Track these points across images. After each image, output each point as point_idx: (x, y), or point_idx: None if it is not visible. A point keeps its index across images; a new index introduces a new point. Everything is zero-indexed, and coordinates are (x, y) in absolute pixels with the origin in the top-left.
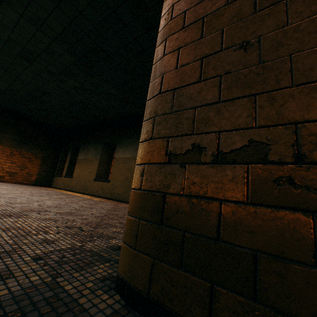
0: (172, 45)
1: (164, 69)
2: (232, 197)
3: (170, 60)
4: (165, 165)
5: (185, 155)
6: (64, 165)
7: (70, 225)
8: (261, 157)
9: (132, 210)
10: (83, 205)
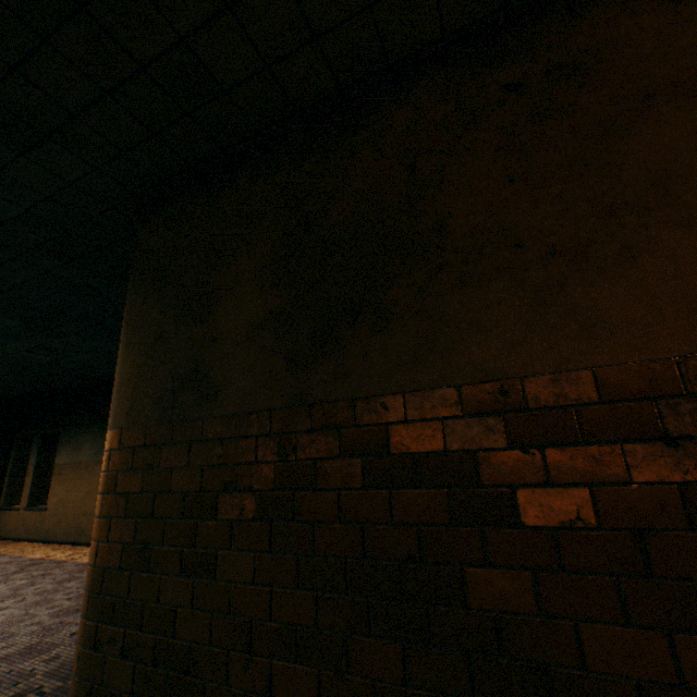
0: (107, 508)
1: (100, 536)
2: (127, 689)
3: (105, 528)
4: (95, 653)
5: (108, 646)
6: (24, 477)
7: (23, 688)
8: (142, 658)
9: (72, 696)
10: (64, 603)
